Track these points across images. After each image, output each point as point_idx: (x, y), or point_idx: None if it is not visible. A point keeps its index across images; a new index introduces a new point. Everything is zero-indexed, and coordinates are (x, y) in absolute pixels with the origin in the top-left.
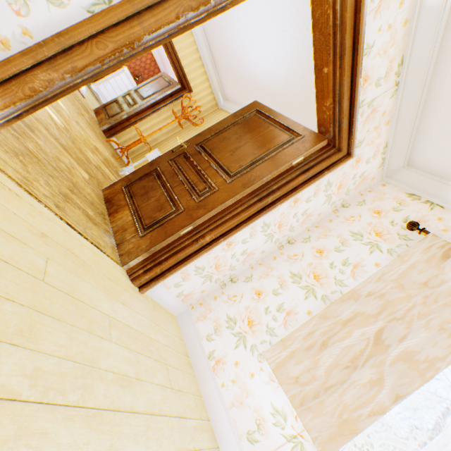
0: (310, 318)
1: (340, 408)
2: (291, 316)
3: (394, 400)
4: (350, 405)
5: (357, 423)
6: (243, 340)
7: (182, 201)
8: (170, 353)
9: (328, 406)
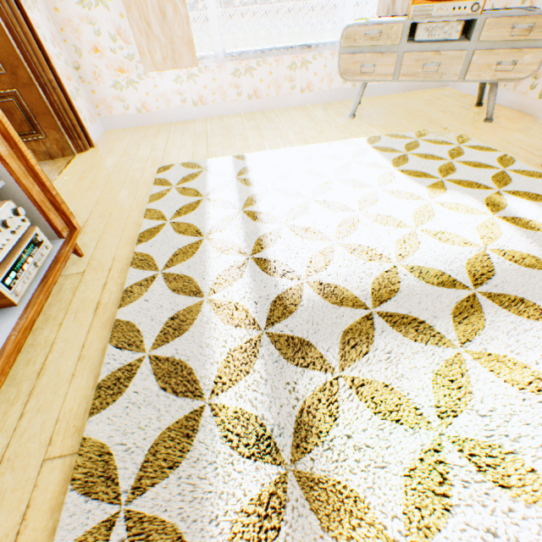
0: (128, 21)
1: (182, 42)
2: (123, 34)
3: (185, 6)
4: (182, 35)
5: (190, 38)
6: (133, 83)
7: (1, 89)
8: (137, 135)
9: (180, 49)
